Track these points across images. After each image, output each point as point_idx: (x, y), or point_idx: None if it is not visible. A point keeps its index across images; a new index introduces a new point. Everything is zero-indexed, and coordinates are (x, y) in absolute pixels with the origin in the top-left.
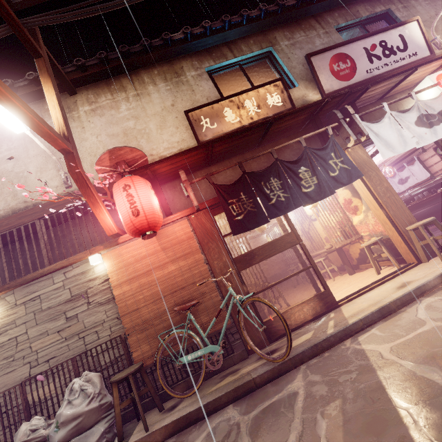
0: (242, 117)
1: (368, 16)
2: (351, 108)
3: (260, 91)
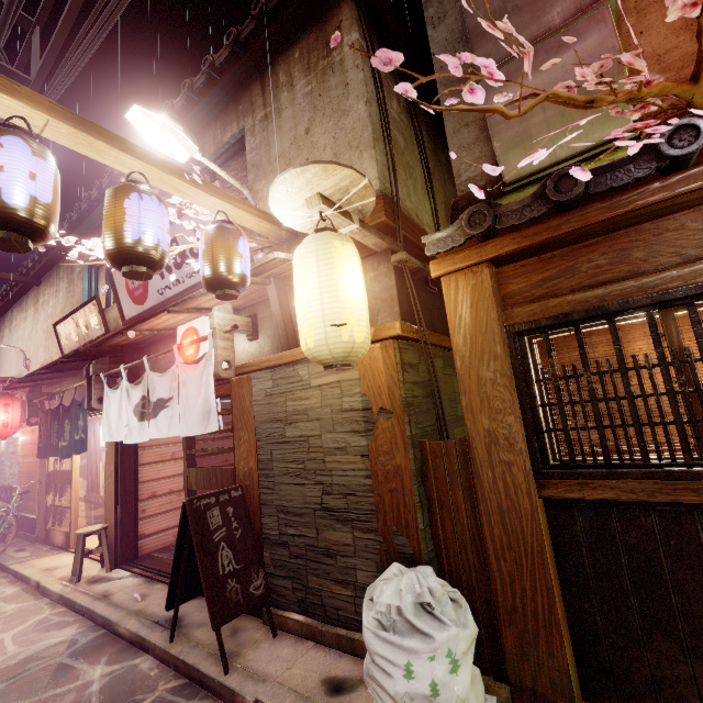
0: (80, 336)
1: (216, 152)
2: (92, 368)
3: (86, 310)
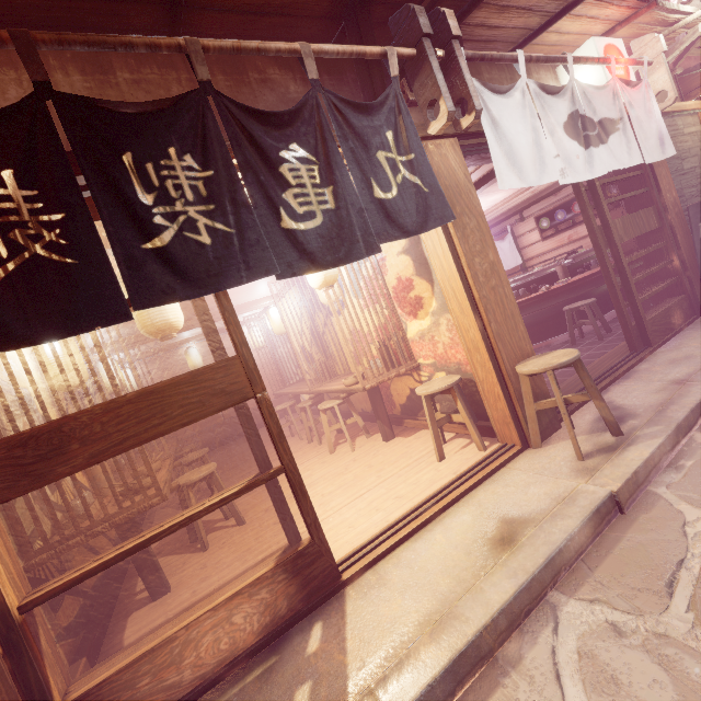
0: None
1: None
2: (454, 19)
3: None
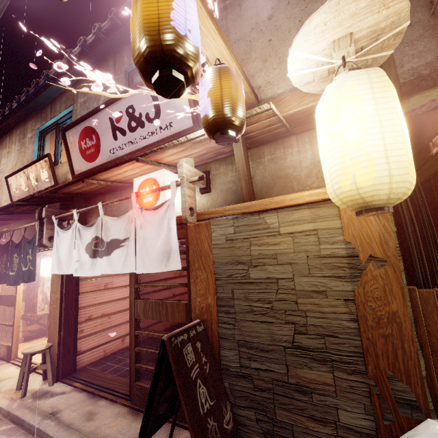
0: (30, 187)
1: None
2: (44, 211)
3: (37, 165)
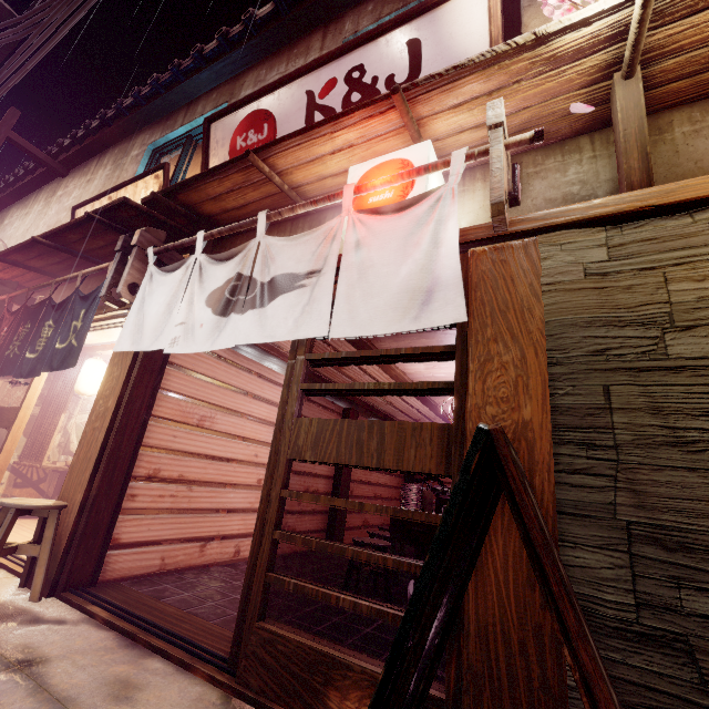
0: None
1: None
2: (138, 234)
3: (139, 185)
